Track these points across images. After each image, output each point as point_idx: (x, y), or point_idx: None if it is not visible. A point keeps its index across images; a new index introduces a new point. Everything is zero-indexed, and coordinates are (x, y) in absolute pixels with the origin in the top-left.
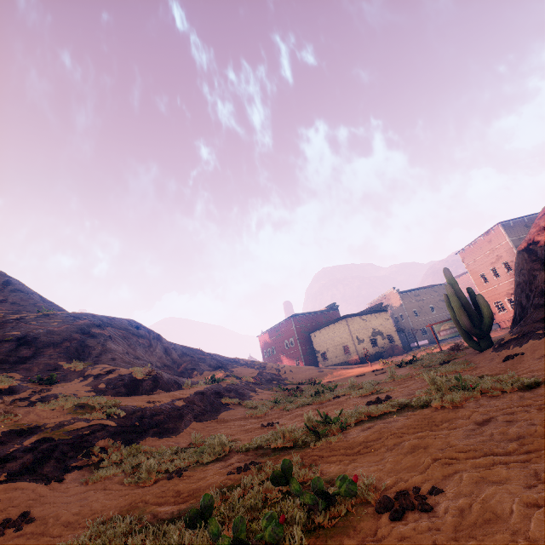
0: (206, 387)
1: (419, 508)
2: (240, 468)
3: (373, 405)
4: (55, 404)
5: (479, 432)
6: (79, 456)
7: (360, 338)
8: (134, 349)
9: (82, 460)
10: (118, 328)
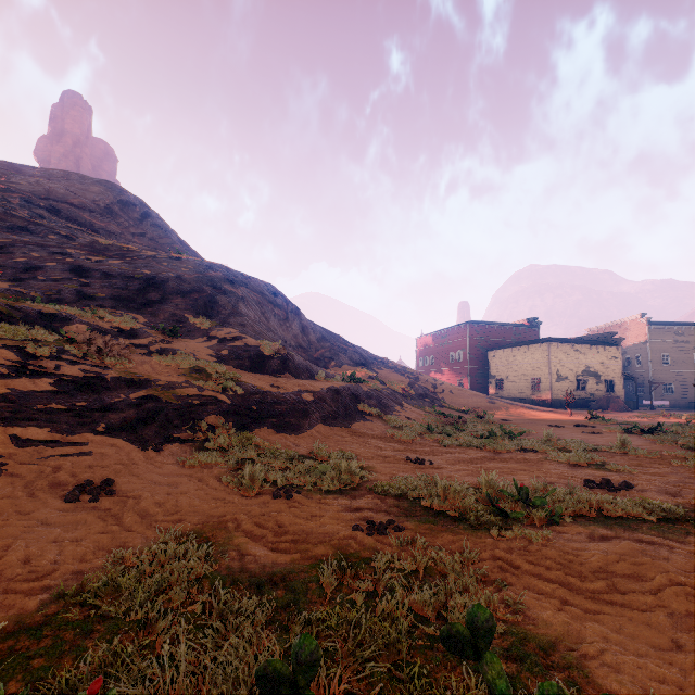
0: (342, 386)
1: None
2: (372, 526)
3: (607, 496)
4: (171, 361)
5: None
6: (184, 428)
7: (562, 374)
8: (267, 319)
9: (186, 433)
10: (253, 290)
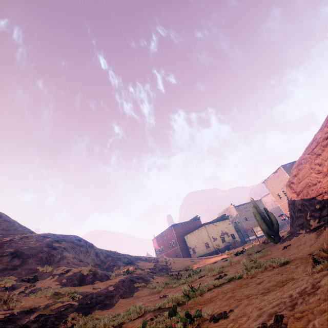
0: (125, 277)
1: (223, 317)
2: (152, 318)
3: (216, 279)
4: (42, 294)
5: (255, 287)
6: (61, 323)
7: (214, 237)
8: (78, 255)
9: (63, 325)
10: (68, 241)
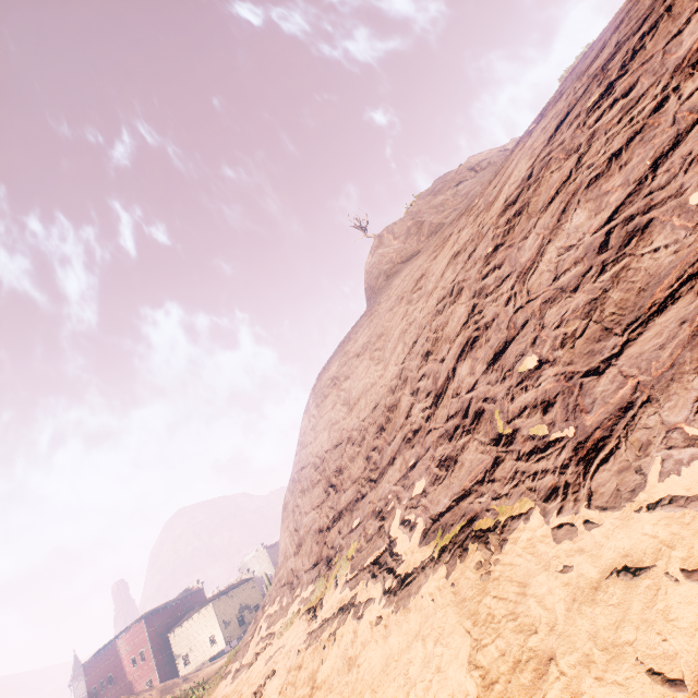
0: None
1: None
2: None
3: None
4: None
5: None
6: None
7: (227, 620)
8: None
9: None
10: None
